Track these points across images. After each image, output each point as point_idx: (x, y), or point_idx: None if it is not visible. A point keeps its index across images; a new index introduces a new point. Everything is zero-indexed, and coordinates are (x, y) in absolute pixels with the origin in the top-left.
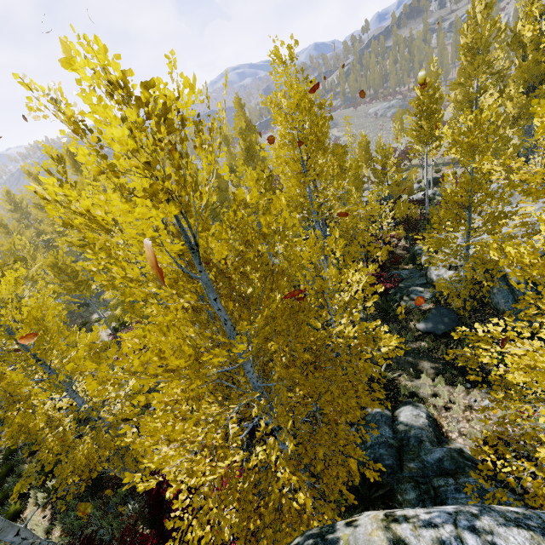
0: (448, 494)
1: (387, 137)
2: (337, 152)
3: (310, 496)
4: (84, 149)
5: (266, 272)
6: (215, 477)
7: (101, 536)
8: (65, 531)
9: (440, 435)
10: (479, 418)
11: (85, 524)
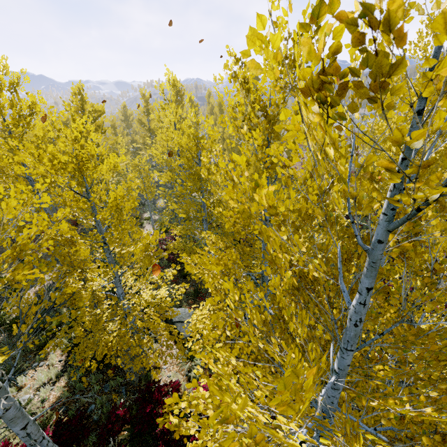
0: None
1: None
2: None
3: None
4: None
5: None
6: None
7: (92, 410)
8: (69, 385)
9: None
10: None
11: (84, 389)
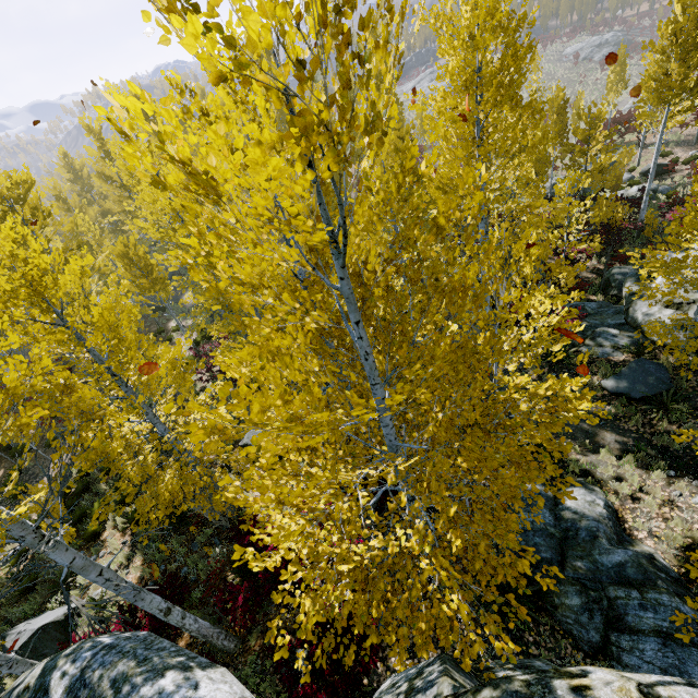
0: (628, 609)
1: (588, 96)
2: (535, 108)
3: (463, 598)
4: (197, 22)
5: (435, 289)
6: (349, 567)
7: (186, 574)
8: (147, 562)
9: (622, 532)
10: (682, 519)
11: (168, 558)
